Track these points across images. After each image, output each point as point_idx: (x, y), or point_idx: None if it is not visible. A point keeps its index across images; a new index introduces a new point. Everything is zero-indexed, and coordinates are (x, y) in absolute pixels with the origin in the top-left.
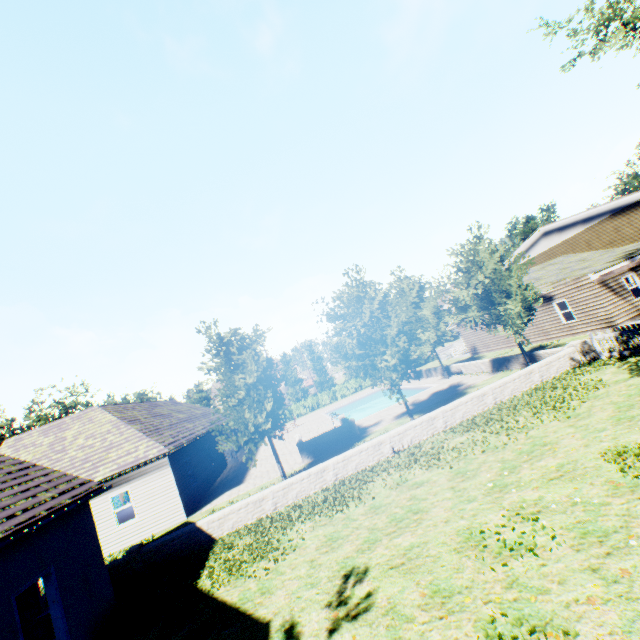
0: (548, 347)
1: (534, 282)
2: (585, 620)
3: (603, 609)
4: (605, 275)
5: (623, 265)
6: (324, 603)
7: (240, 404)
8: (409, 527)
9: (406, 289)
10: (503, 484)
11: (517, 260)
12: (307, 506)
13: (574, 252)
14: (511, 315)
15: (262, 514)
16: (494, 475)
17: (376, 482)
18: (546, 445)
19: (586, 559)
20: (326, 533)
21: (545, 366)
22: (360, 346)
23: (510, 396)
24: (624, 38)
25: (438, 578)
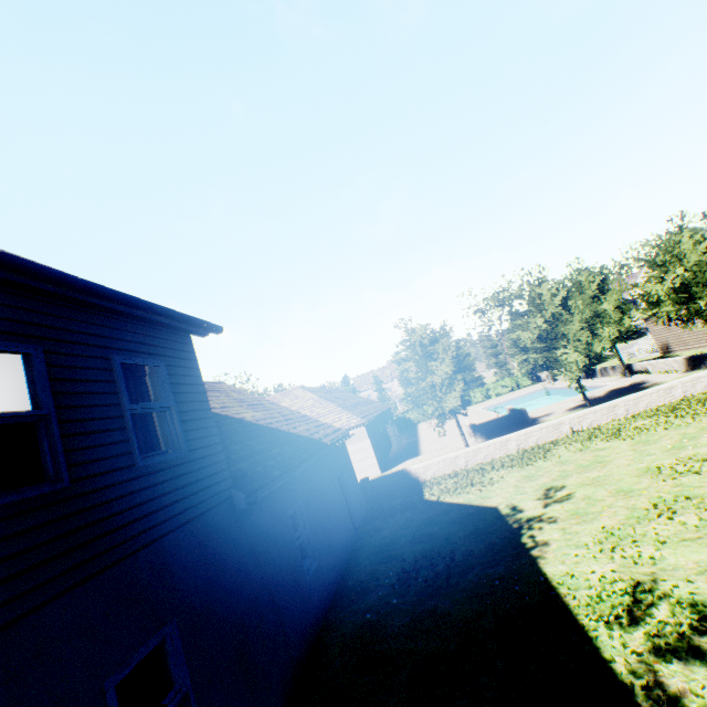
0: None
1: None
2: None
3: None
4: None
5: None
6: (534, 499)
7: (429, 386)
8: (595, 469)
9: (584, 282)
10: (681, 446)
11: None
12: (496, 463)
13: None
14: None
15: (456, 468)
16: (673, 442)
17: (558, 450)
18: None
19: None
20: (521, 474)
21: None
22: (539, 340)
23: (702, 390)
24: None
25: (621, 486)
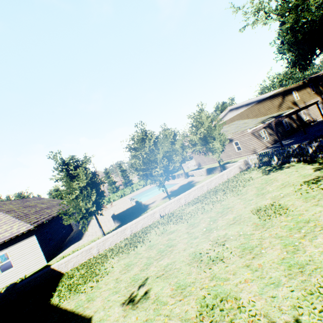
0: (230, 162)
1: (225, 132)
2: (244, 291)
3: (251, 284)
4: (254, 130)
5: (261, 126)
6: (122, 301)
7: (77, 198)
8: (167, 255)
9: (168, 135)
10: (210, 228)
11: (218, 122)
12: (116, 249)
13: (242, 119)
14: (215, 148)
15: (91, 256)
16: (206, 224)
17: (152, 233)
18: (229, 208)
19: (244, 261)
20: (125, 262)
21: (229, 171)
22: (144, 164)
23: (214, 186)
24: (265, 19)
25: (180, 279)
